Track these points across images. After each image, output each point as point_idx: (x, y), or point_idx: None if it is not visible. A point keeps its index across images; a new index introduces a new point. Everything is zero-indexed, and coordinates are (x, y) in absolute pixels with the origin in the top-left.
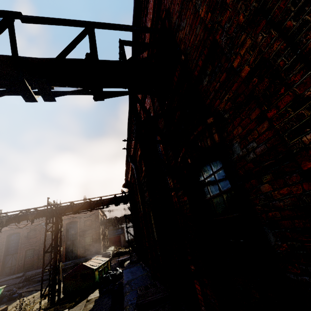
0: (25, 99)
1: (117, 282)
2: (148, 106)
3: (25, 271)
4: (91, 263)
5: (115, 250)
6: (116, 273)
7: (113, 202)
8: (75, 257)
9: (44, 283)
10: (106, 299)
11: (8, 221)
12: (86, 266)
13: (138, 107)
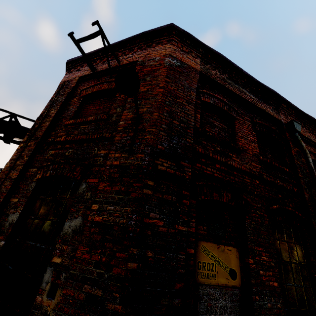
0: None
1: None
2: None
3: None
4: None
5: None
6: None
7: None
8: None
9: None
10: None
11: None
12: None
13: None
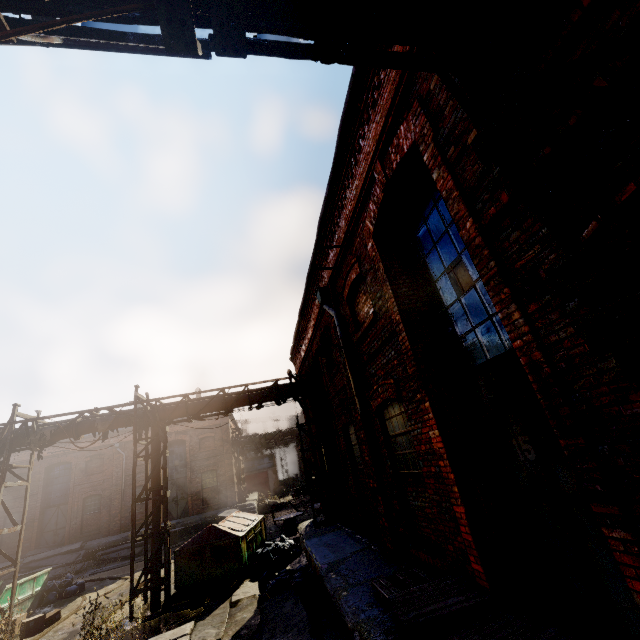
0: (168, 41)
1: (287, 566)
2: (410, 141)
3: (85, 539)
4: (229, 524)
5: (261, 500)
6: (284, 546)
7: (272, 396)
8: (182, 513)
9: (126, 564)
10: (289, 603)
11: (55, 434)
12: (222, 530)
13: (364, 157)
